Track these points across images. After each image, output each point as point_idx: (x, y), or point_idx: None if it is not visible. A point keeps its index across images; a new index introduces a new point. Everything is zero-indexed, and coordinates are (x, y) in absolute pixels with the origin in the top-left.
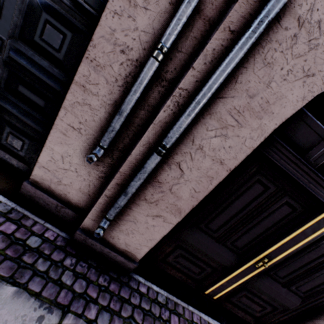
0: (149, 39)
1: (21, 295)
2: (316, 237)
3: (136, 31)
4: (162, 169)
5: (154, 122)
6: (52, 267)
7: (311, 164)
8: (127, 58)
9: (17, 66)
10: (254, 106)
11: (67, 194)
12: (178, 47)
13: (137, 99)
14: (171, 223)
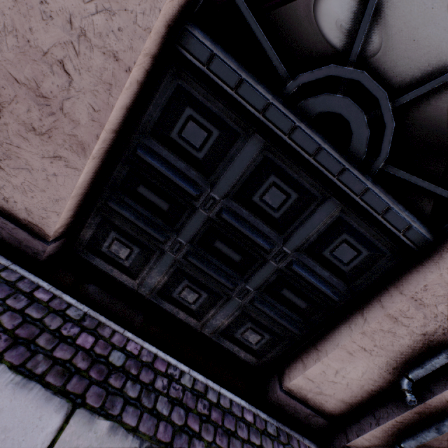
0: None
1: None
2: None
3: None
4: None
5: None
6: None
7: None
8: None
9: (292, 274)
10: None
11: (323, 403)
12: None
13: None
14: None
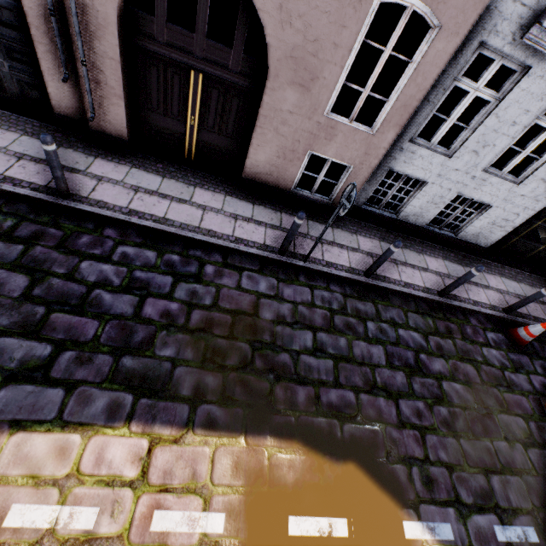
0: (46, 3)
1: (76, 152)
2: (202, 90)
3: (39, 2)
4: (96, 75)
5: (74, 49)
6: (86, 147)
7: (161, 42)
8: (45, 18)
9: (6, 42)
10: (102, 23)
11: (75, 114)
12: (59, 2)
13: (64, 39)
14: (122, 106)
